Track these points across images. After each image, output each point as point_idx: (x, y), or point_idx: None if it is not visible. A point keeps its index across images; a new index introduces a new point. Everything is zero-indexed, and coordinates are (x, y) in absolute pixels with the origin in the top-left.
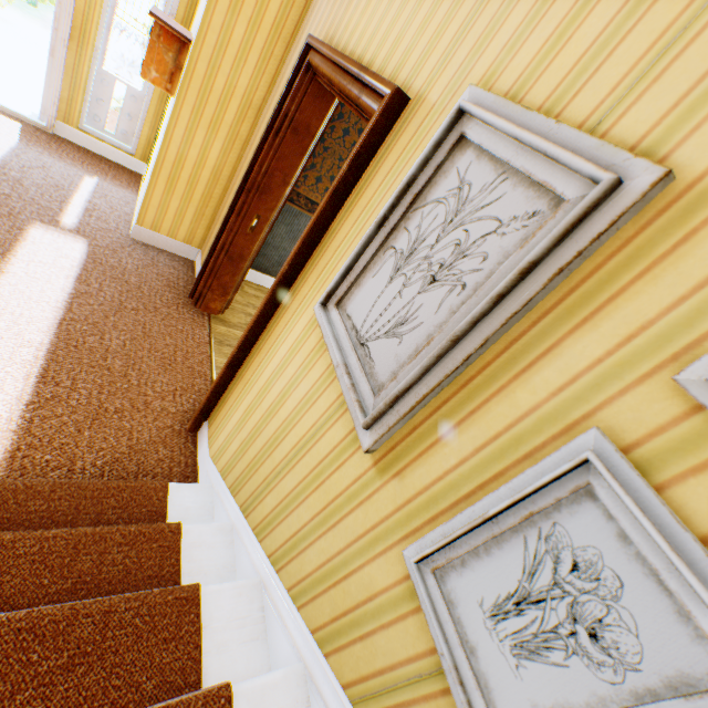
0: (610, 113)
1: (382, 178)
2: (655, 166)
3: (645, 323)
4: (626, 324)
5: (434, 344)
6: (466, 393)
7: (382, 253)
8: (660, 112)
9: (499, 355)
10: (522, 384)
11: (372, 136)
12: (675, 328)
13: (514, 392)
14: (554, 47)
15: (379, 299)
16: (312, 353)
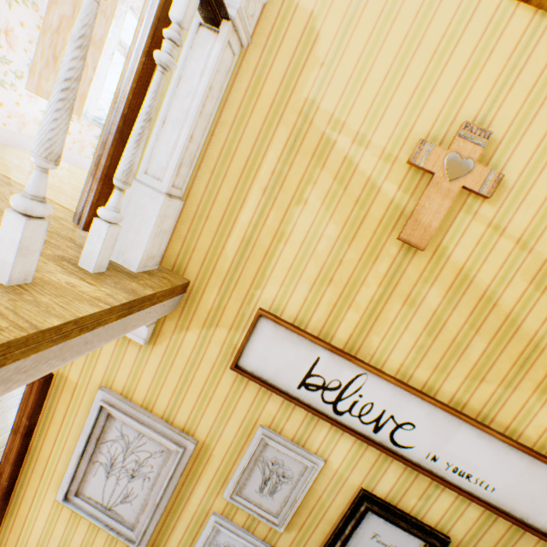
0: (171, 414)
1: (62, 418)
2: (193, 443)
3: (211, 481)
4: (207, 481)
5: (150, 504)
6: (172, 512)
7: (93, 464)
8: (186, 418)
9: (177, 497)
10: (189, 504)
11: (38, 401)
12: (218, 481)
13: (188, 507)
14: (135, 379)
15: (107, 486)
16: (72, 518)
